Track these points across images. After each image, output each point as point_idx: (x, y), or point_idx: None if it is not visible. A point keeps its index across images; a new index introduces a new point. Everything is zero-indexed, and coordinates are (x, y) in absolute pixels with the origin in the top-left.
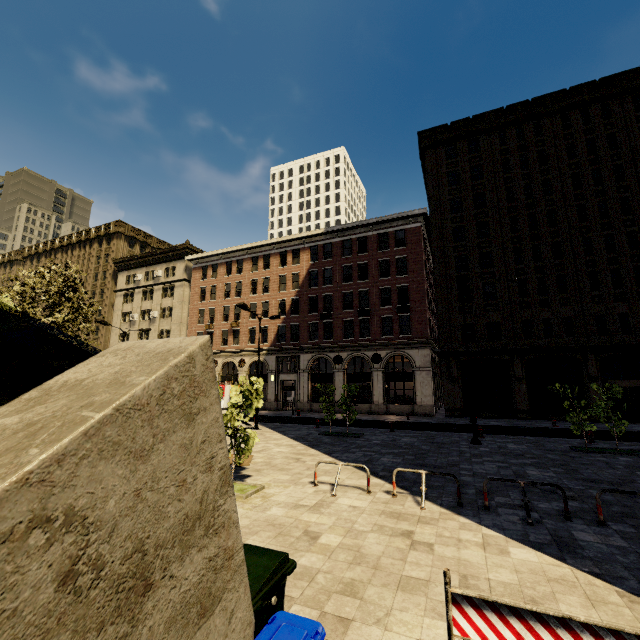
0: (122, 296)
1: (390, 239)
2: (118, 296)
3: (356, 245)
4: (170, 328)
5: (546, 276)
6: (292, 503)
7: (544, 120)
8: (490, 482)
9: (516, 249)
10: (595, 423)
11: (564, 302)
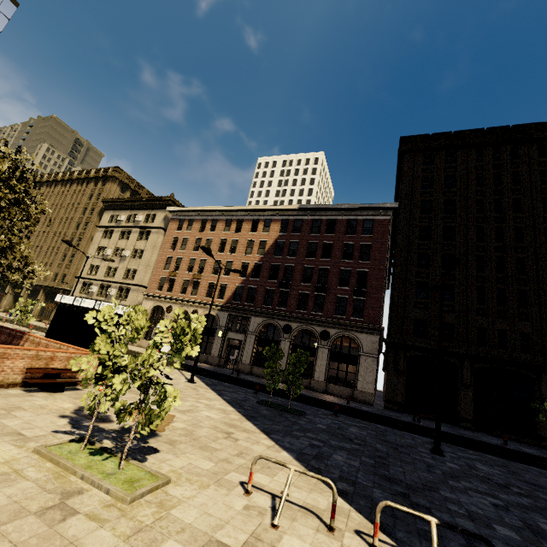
0: (102, 232)
1: (358, 226)
2: (99, 231)
3: (325, 225)
4: (137, 268)
5: (507, 288)
6: (204, 534)
7: (521, 146)
8: (506, 541)
9: (479, 257)
10: (545, 450)
11: (522, 317)
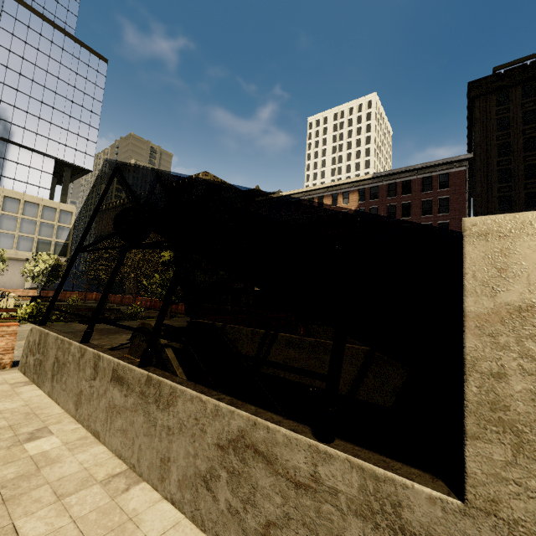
0: None
1: (433, 182)
2: None
3: (400, 187)
4: None
5: None
6: None
7: None
8: None
9: None
10: None
11: None
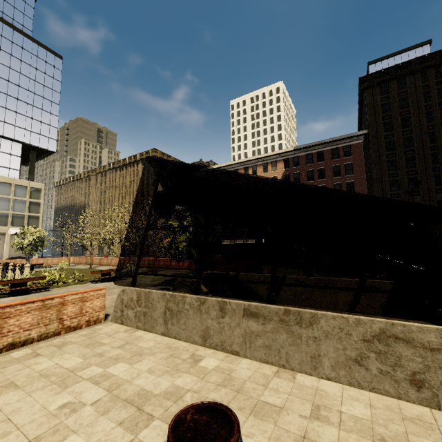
0: None
1: (340, 152)
2: None
3: (316, 157)
4: None
5: None
6: None
7: None
8: None
9: (433, 154)
10: None
11: None
